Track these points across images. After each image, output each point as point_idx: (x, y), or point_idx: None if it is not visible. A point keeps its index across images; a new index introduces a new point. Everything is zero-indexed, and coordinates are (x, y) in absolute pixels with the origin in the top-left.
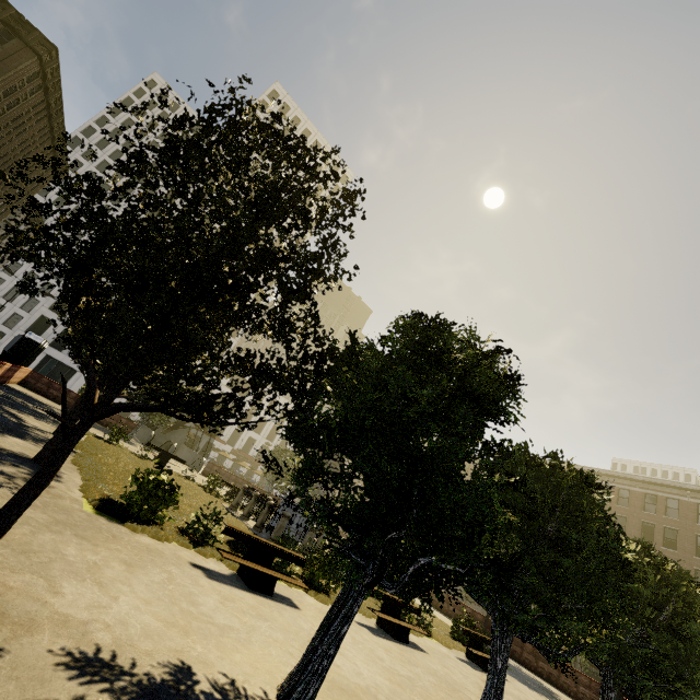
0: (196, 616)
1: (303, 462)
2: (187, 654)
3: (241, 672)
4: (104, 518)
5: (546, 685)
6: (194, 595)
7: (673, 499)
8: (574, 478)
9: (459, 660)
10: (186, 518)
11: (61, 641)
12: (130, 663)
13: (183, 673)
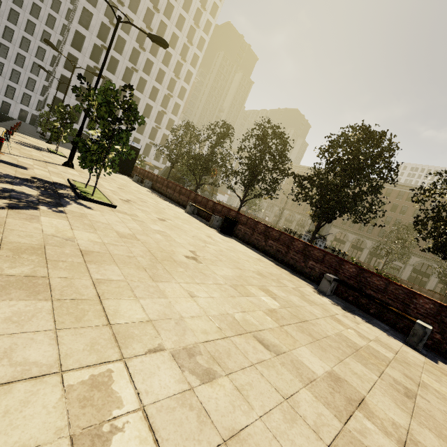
0: None
1: None
2: None
3: None
4: None
5: None
6: None
7: None
8: None
9: None
10: None
11: None
12: None
13: None
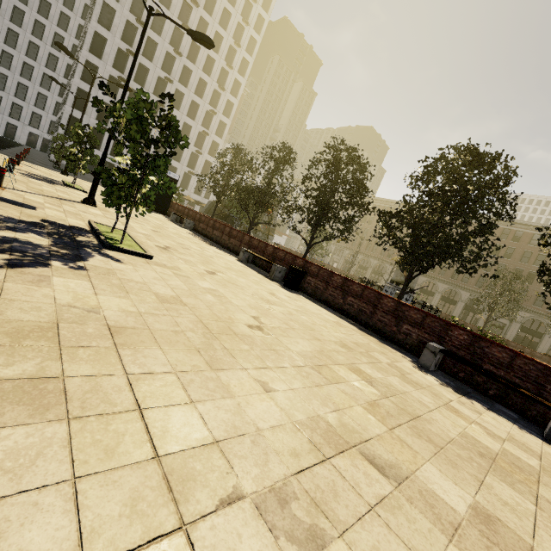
0: None
1: None
2: None
3: None
4: None
5: None
6: None
7: None
8: None
9: None
10: None
11: None
12: None
13: None
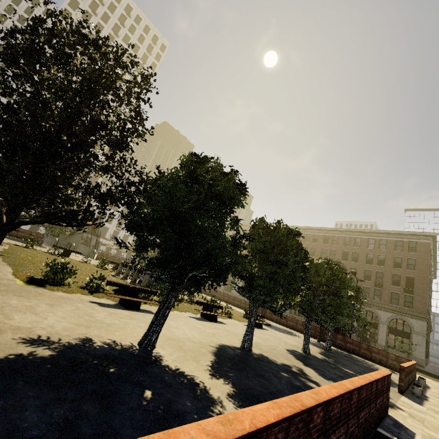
0: (93, 321)
1: (139, 240)
2: (89, 334)
3: (119, 338)
4: (31, 287)
5: (290, 330)
6: (92, 314)
7: (358, 238)
8: (284, 232)
9: (245, 325)
10: (85, 282)
11: (18, 335)
12: (58, 339)
13: (87, 340)
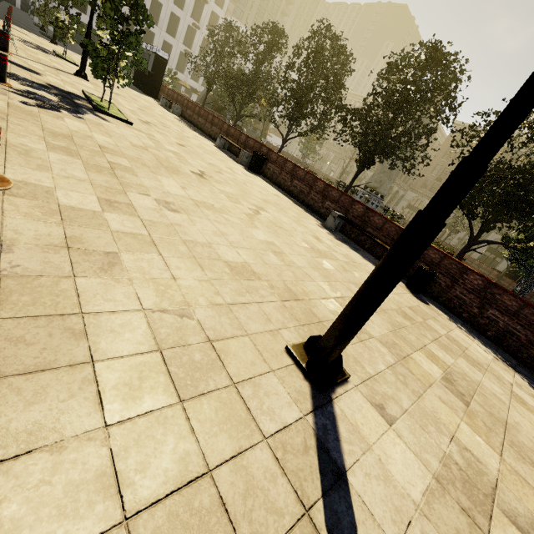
0: None
1: None
2: None
3: None
4: None
5: None
6: None
7: None
8: None
9: None
10: None
11: None
12: None
13: None
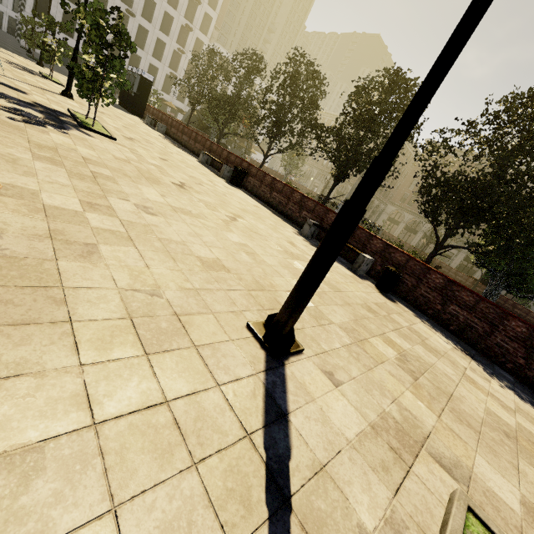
0: None
1: None
2: None
3: None
4: None
5: None
6: None
7: None
8: None
9: None
10: None
11: None
12: None
13: None
